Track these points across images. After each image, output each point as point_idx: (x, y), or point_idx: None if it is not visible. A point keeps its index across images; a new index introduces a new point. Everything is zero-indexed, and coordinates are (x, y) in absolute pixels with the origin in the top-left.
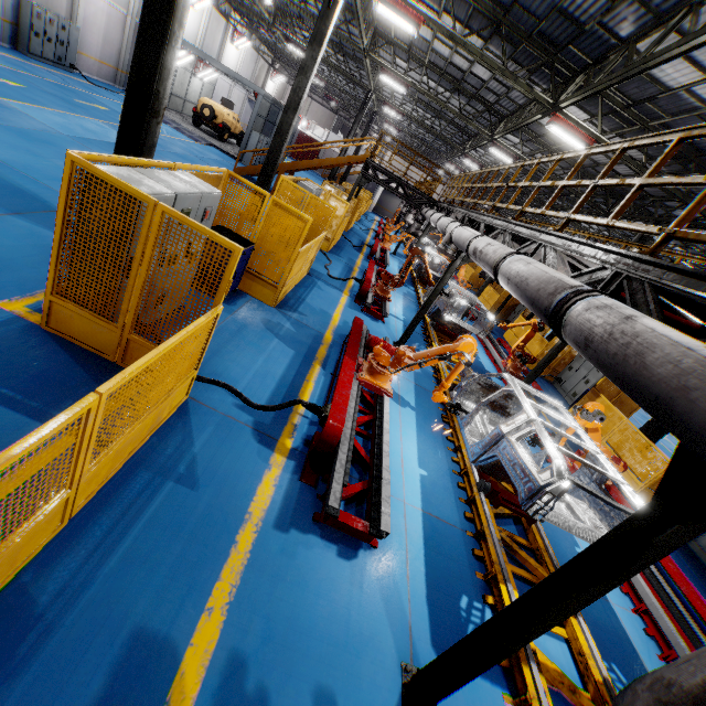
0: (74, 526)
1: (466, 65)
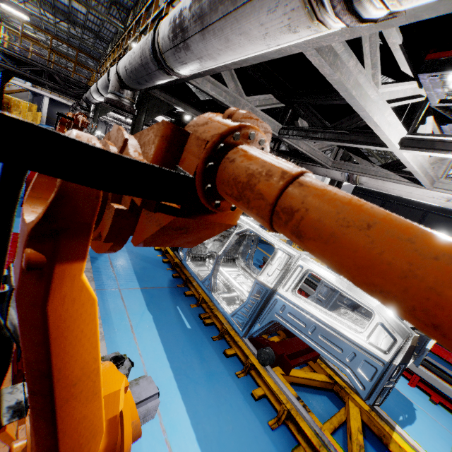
0: None
1: None
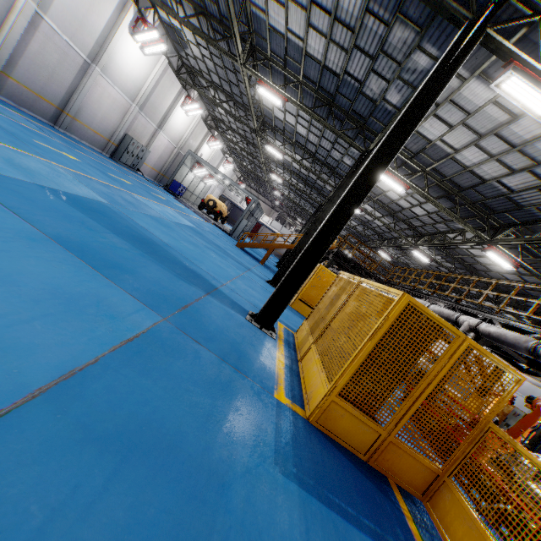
0: None
1: (407, 206)
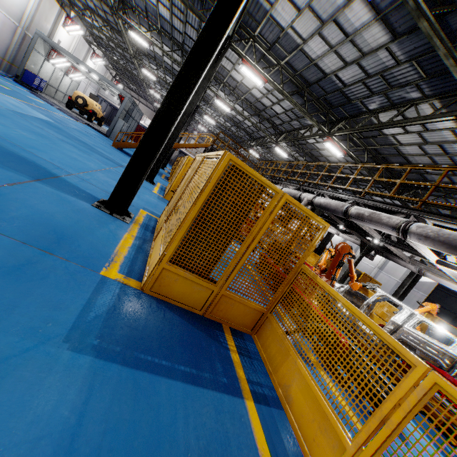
0: None
1: (269, 104)
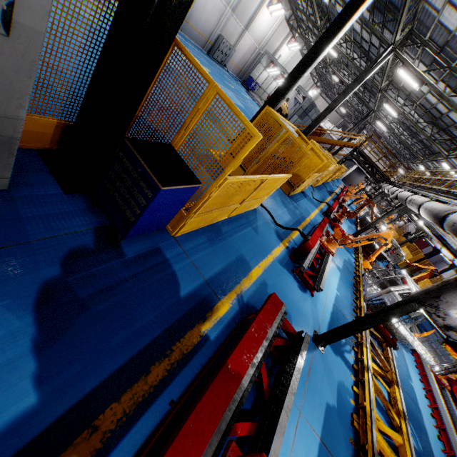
0: (228, 220)
1: (444, 111)
